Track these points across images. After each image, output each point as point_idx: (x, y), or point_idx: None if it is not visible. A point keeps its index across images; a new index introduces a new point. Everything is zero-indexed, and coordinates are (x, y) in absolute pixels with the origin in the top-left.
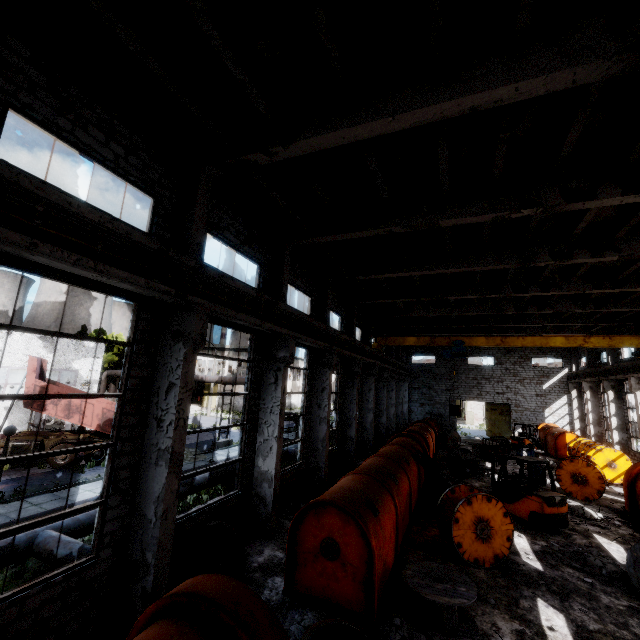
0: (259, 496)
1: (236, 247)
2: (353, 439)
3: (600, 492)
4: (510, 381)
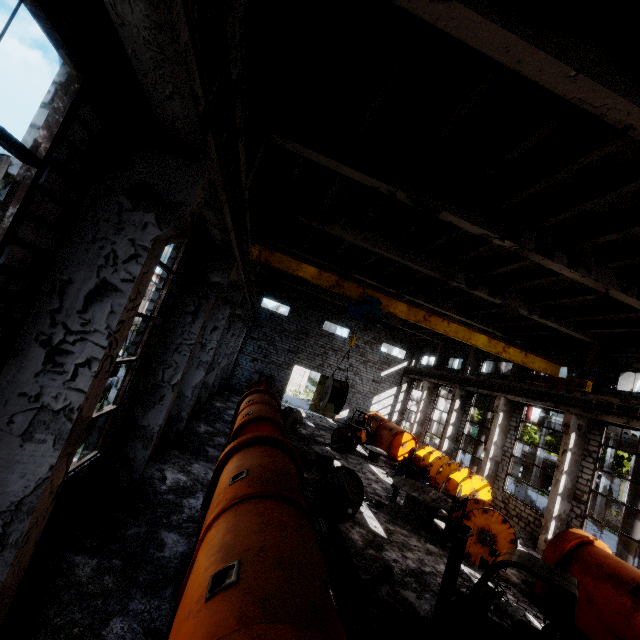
0: None
1: None
2: (153, 435)
3: None
4: (356, 360)
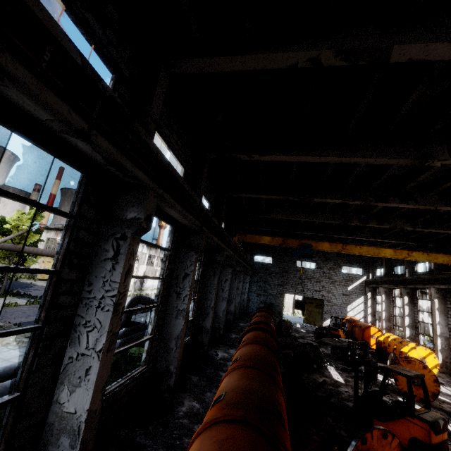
0: None
1: None
2: (208, 330)
3: (435, 395)
4: (325, 282)
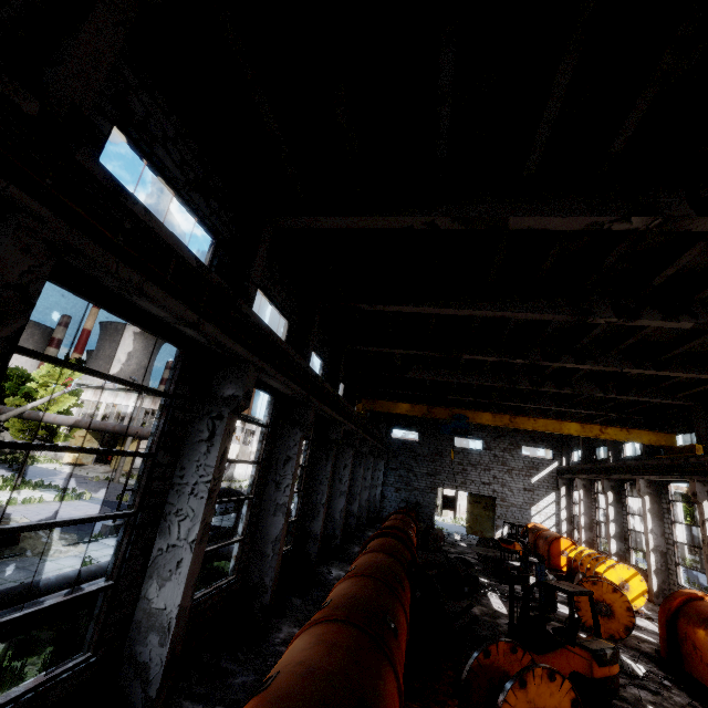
0: (136, 662)
1: (176, 185)
2: (317, 536)
3: (629, 629)
4: (498, 470)
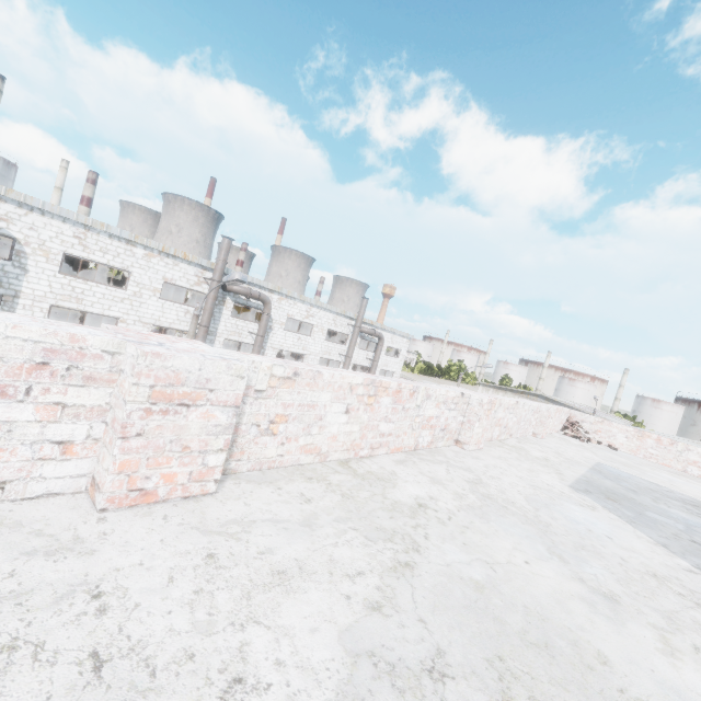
0: None
1: None
2: None
3: None
4: None
